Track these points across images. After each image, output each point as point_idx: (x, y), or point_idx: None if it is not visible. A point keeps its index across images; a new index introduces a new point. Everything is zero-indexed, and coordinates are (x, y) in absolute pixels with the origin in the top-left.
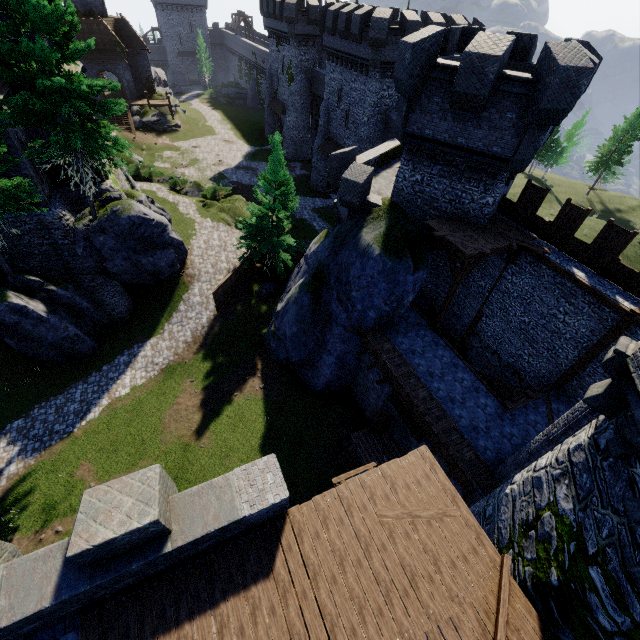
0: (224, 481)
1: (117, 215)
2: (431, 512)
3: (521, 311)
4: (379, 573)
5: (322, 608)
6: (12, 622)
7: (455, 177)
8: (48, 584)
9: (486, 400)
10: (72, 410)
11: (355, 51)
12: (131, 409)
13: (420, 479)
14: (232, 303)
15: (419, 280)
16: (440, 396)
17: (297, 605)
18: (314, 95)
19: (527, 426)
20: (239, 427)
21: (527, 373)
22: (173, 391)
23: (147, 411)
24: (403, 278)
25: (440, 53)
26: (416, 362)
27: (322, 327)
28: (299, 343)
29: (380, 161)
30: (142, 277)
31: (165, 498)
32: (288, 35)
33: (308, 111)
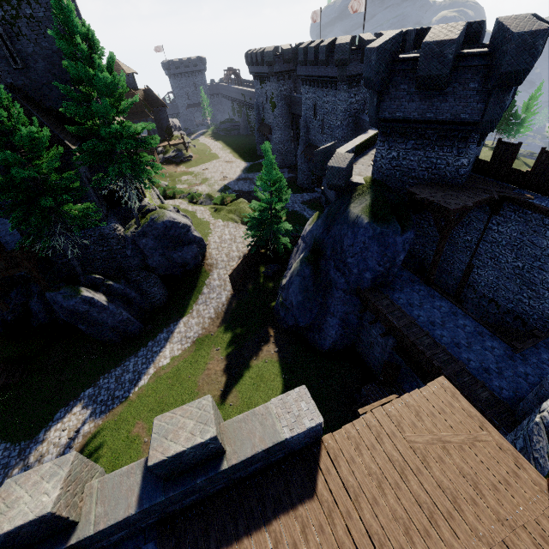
0: (264, 409)
1: (154, 221)
2: (461, 437)
3: (513, 257)
4: (419, 495)
5: (368, 528)
6: (107, 526)
7: (428, 147)
8: (132, 495)
9: (492, 343)
10: (127, 379)
11: (324, 73)
12: (172, 376)
13: (444, 407)
14: (244, 283)
15: (407, 240)
16: (444, 342)
17: (343, 524)
18: (293, 115)
19: (541, 365)
20: (260, 386)
21: (530, 316)
22: (203, 359)
23: (184, 376)
24: (392, 240)
25: (400, 52)
26: (415, 313)
27: (323, 293)
28: (305, 309)
29: (357, 151)
30: (174, 269)
31: (218, 423)
32: (269, 74)
33: (289, 128)
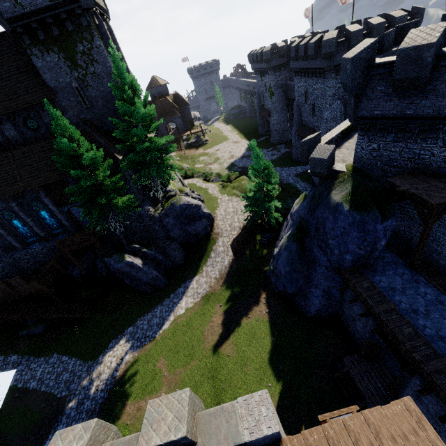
0: (231, 407)
1: (174, 205)
2: None
3: None
4: None
5: None
6: None
7: (410, 140)
8: None
9: None
10: (155, 322)
11: (313, 65)
12: (185, 324)
13: (407, 433)
14: (243, 250)
15: (388, 227)
16: (427, 334)
17: None
18: (288, 99)
19: None
20: (252, 342)
21: None
22: (209, 312)
23: (194, 326)
24: (372, 227)
25: (378, 53)
26: (397, 299)
27: (308, 267)
28: (291, 279)
29: (342, 135)
30: (189, 238)
31: (192, 415)
32: (267, 69)
33: (285, 110)
